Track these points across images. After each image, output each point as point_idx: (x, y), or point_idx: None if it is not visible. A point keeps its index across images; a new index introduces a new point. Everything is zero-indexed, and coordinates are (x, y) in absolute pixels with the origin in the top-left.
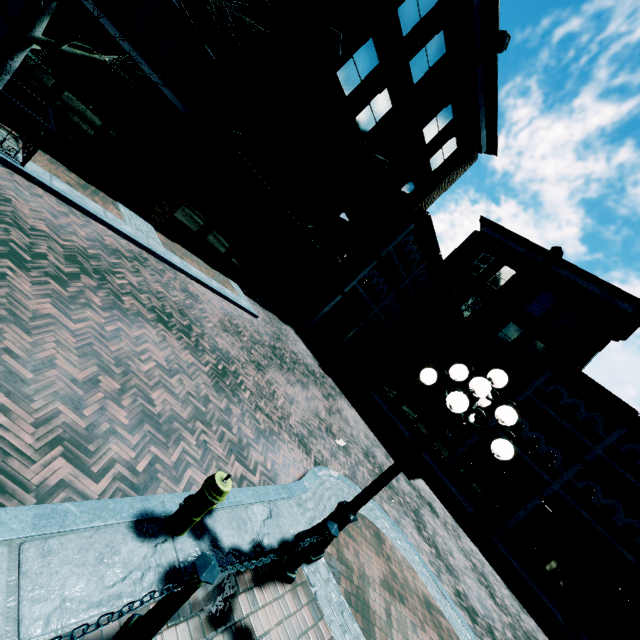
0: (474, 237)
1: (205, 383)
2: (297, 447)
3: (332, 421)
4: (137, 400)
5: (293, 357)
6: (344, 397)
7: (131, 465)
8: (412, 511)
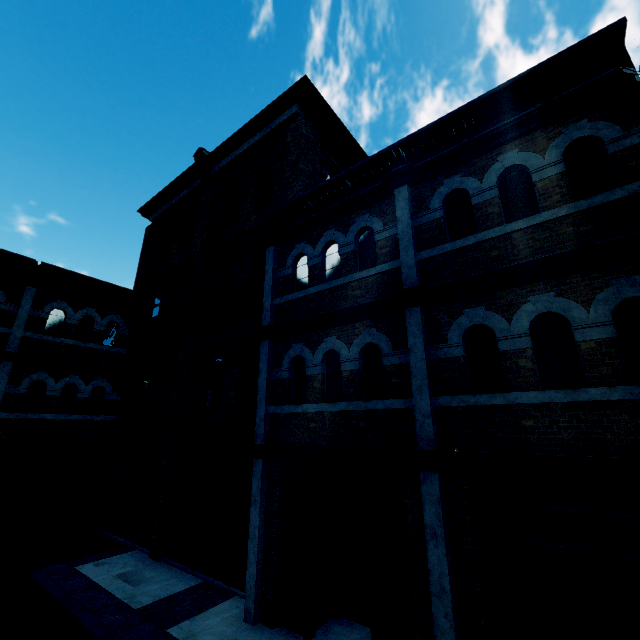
0: (147, 233)
1: None
2: None
3: None
4: None
5: None
6: None
7: None
8: None
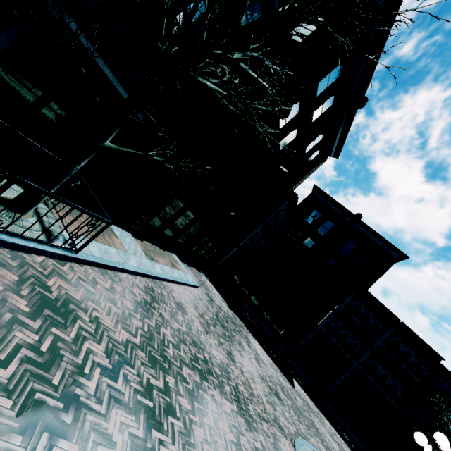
0: (310, 198)
1: (245, 428)
2: (282, 436)
3: (263, 372)
4: None
5: (223, 314)
6: (247, 330)
7: None
8: (313, 425)
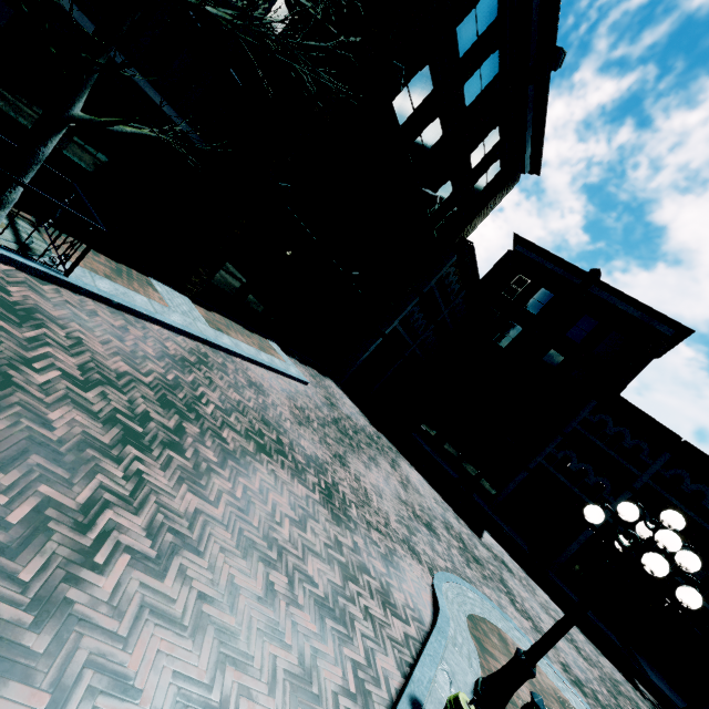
0: (508, 257)
1: (326, 519)
2: (411, 558)
3: (411, 499)
4: (304, 588)
5: (351, 424)
6: (401, 456)
7: (346, 689)
8: (500, 582)
